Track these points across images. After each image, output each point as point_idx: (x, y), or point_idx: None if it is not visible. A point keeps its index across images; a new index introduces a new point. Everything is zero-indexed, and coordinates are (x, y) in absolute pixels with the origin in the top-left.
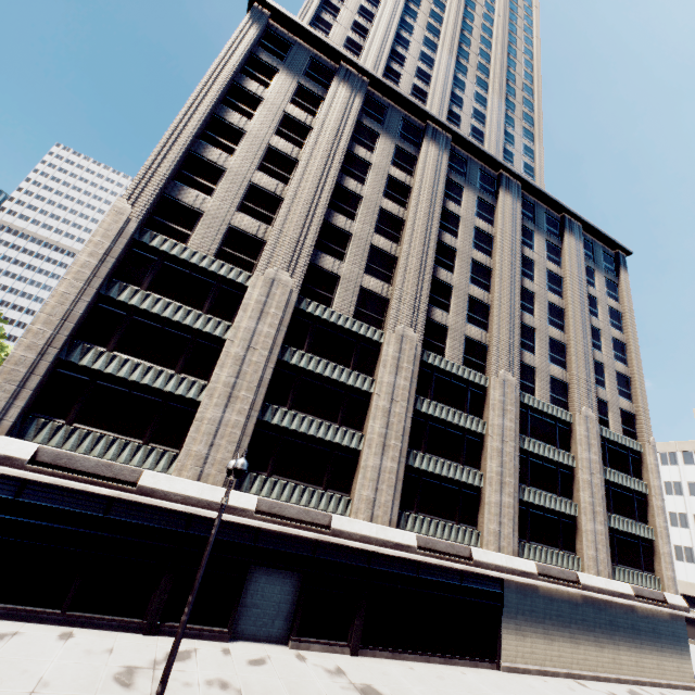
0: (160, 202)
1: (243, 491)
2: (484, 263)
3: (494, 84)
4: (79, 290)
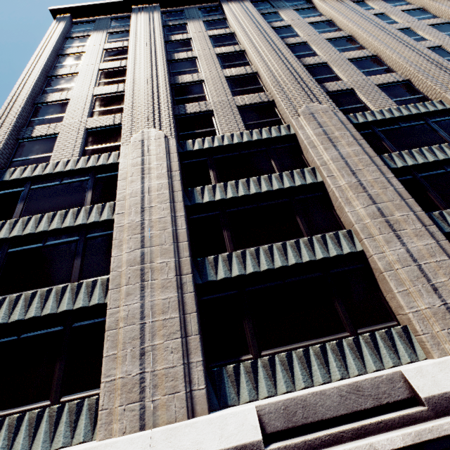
0: (17, 148)
1: (228, 405)
2: (340, 36)
3: None
4: None
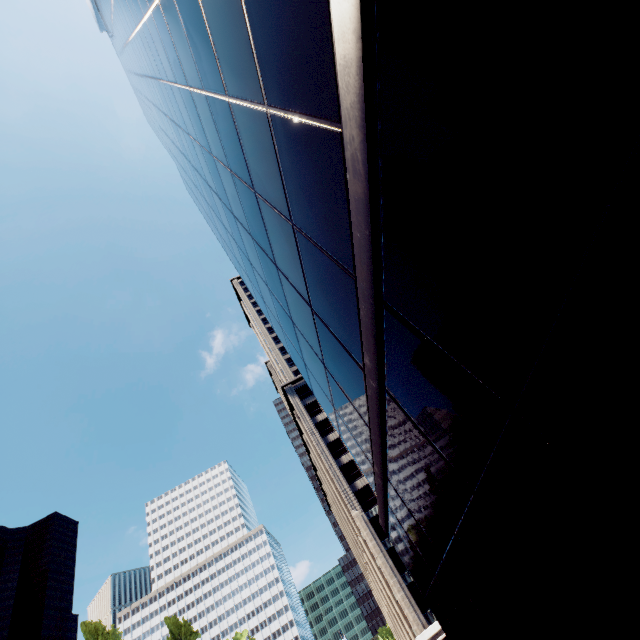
0: (356, 497)
1: None
2: None
3: None
4: (383, 556)
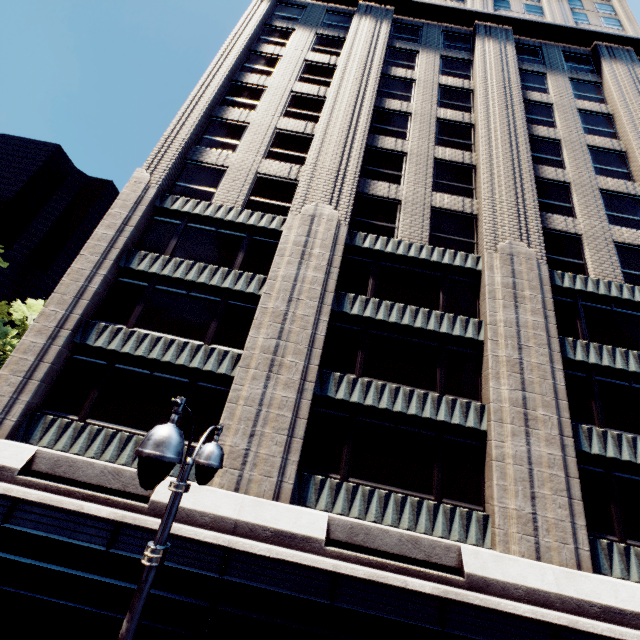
0: (182, 169)
1: (306, 505)
2: (610, 147)
3: None
4: (95, 264)
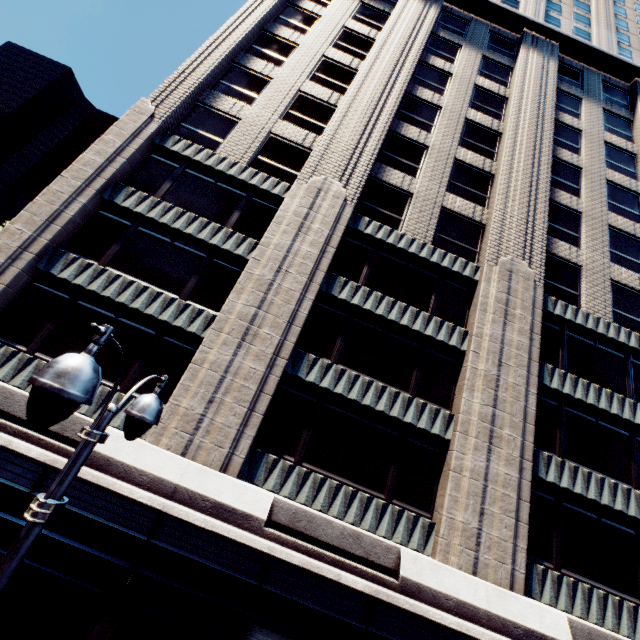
0: (191, 110)
1: (253, 482)
2: (627, 186)
3: (598, 17)
4: (75, 189)
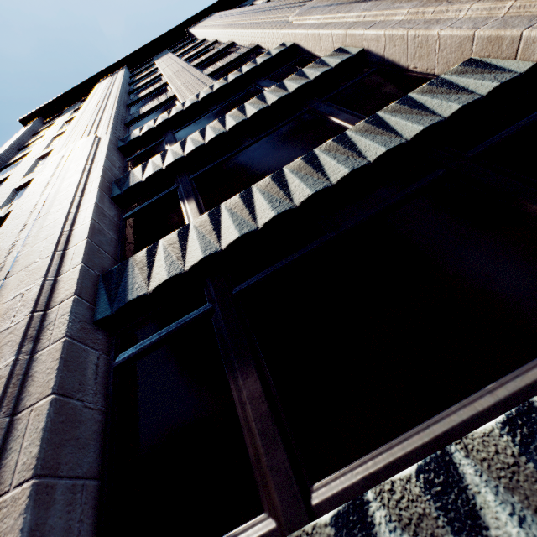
0: None
1: None
2: None
3: None
4: None
